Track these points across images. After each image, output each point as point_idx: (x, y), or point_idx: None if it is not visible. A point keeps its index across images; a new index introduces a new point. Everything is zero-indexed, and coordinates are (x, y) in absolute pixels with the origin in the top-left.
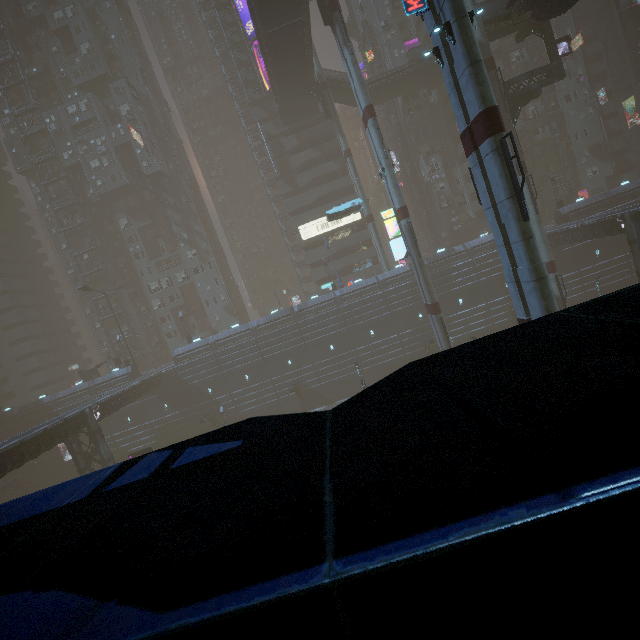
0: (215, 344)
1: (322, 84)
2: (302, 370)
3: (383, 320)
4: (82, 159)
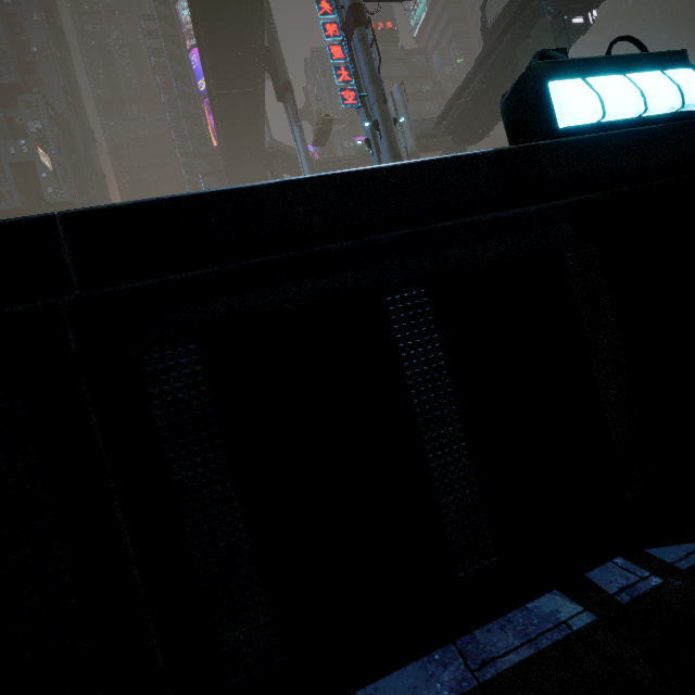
0: None
1: (272, 153)
2: None
3: None
4: None
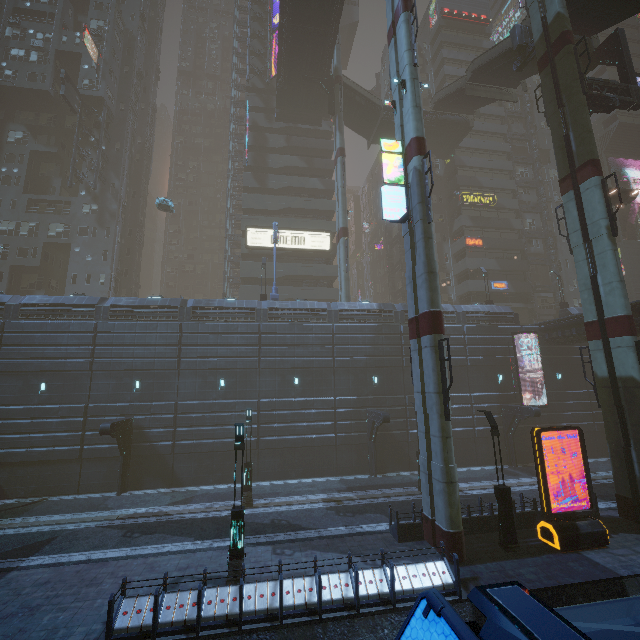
0: (17, 308)
1: (336, 77)
2: (153, 406)
3: (319, 367)
4: (3, 41)
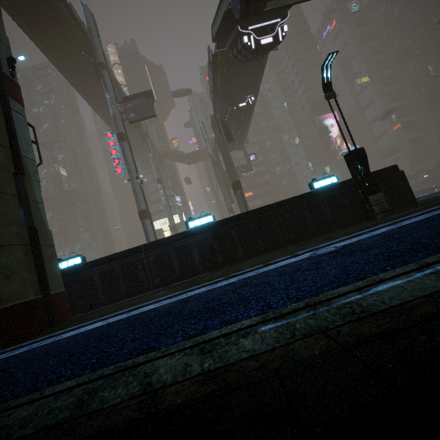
0: None
1: (160, 155)
2: None
3: None
4: None
